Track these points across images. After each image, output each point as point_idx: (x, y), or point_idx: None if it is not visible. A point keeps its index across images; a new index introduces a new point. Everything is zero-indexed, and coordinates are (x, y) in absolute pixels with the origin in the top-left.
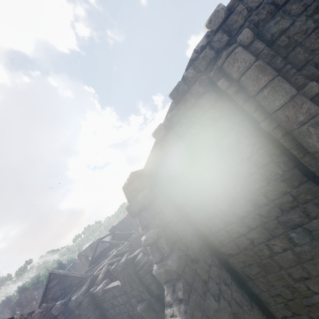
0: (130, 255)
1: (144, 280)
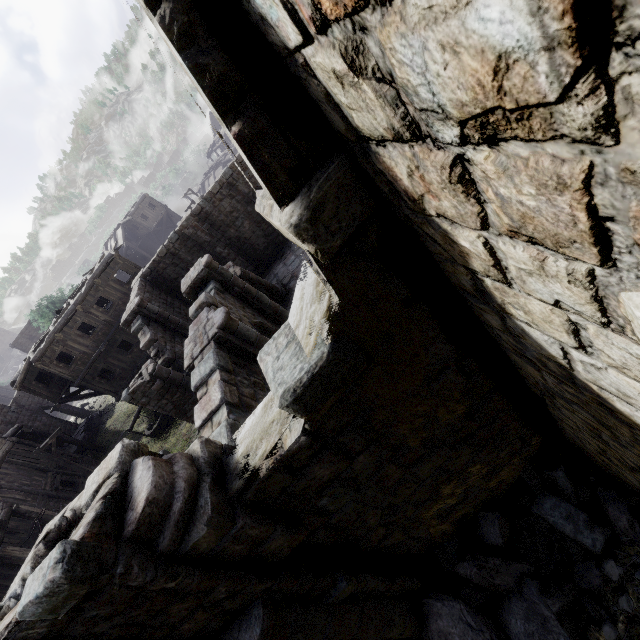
0: (62, 512)
1: (227, 552)
